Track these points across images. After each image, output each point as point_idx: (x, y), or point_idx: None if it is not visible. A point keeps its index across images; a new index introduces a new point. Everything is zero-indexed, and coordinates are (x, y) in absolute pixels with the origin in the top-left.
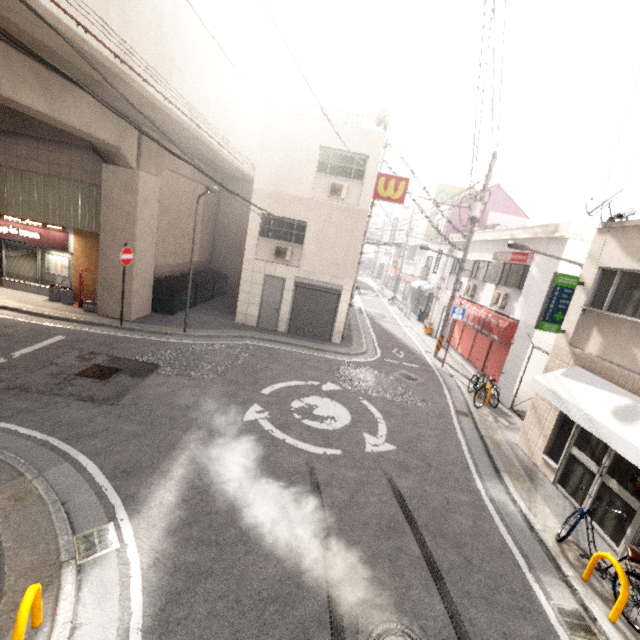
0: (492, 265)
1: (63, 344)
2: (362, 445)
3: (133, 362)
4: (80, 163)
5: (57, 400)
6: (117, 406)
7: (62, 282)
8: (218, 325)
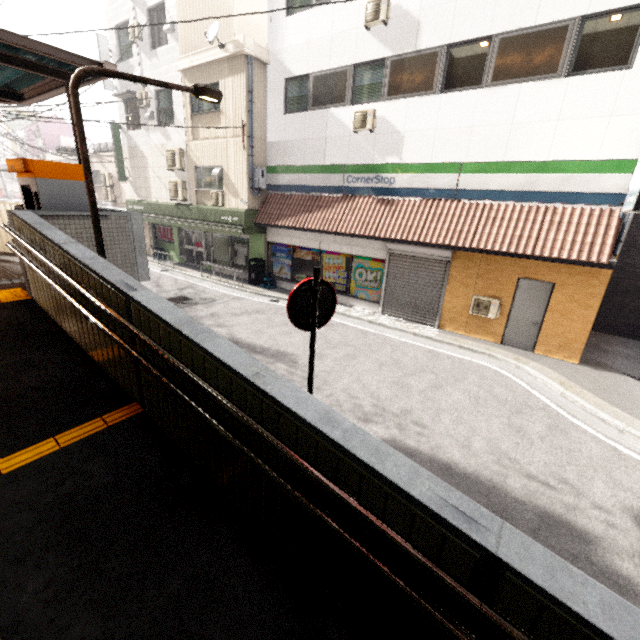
0: None
1: None
2: None
3: None
4: None
5: None
6: None
7: None
8: None
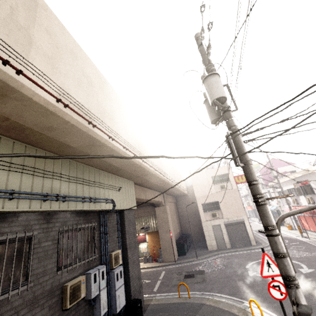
0: (295, 189)
1: (167, 273)
2: (300, 272)
3: (194, 271)
4: (146, 210)
5: (189, 285)
6: (207, 282)
7: (145, 254)
8: (204, 253)
